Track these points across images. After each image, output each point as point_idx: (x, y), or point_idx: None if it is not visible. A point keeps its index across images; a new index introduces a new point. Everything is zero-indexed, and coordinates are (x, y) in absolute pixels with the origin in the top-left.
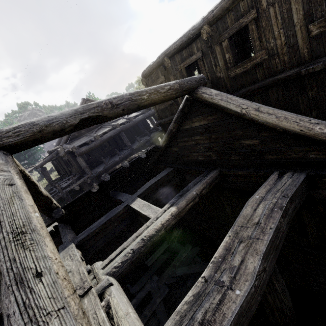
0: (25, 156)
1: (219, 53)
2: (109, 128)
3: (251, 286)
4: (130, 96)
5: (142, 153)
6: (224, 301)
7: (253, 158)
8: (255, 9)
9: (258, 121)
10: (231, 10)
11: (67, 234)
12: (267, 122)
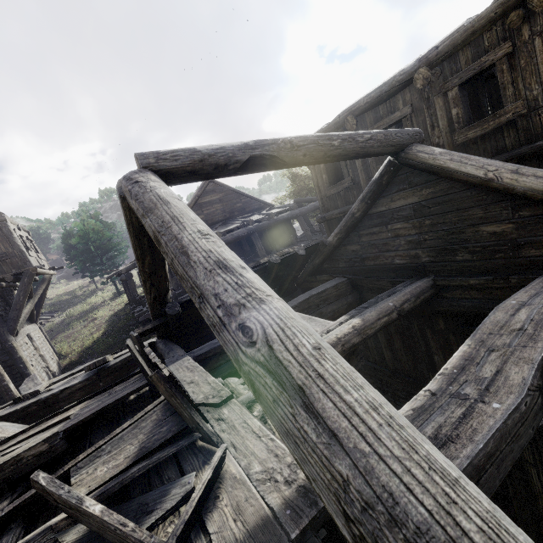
0: (102, 259)
1: (441, 108)
2: (237, 224)
3: (520, 398)
4: (316, 138)
5: (300, 248)
6: (472, 414)
7: (499, 256)
8: (510, 42)
9: (516, 189)
10: (467, 45)
11: (175, 349)
12: (533, 189)
